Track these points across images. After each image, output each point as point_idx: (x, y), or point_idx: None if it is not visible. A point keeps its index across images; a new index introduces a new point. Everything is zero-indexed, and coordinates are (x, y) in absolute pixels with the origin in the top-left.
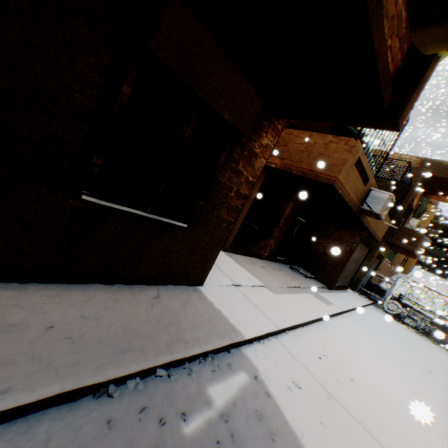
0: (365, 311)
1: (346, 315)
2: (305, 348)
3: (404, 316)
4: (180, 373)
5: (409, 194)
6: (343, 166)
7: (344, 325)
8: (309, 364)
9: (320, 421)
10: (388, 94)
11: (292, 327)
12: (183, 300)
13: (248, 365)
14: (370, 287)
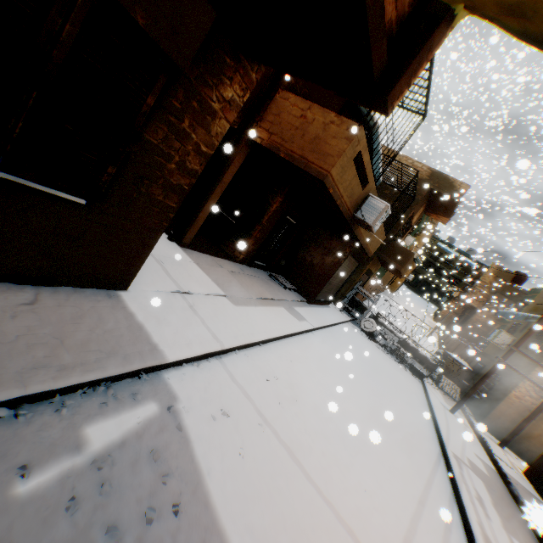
0: (341, 328)
1: (318, 332)
2: (253, 370)
3: (378, 334)
4: (43, 411)
5: (411, 209)
6: (339, 158)
7: (312, 343)
8: (251, 388)
9: (239, 452)
10: (382, 54)
11: (244, 346)
12: (81, 309)
13: (165, 393)
14: (353, 303)
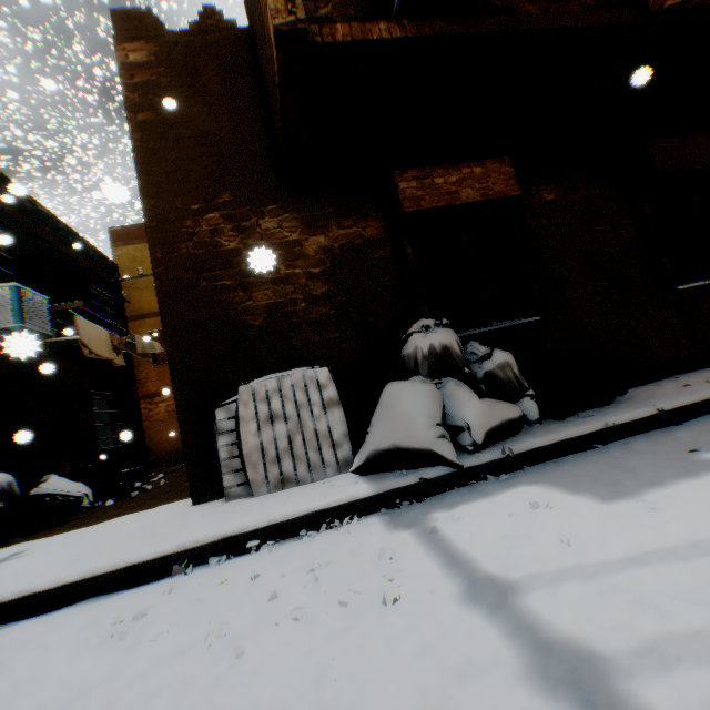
0: None
1: None
2: None
3: None
4: None
5: None
6: None
7: None
8: None
9: None
10: None
11: None
12: None
13: None
14: None
